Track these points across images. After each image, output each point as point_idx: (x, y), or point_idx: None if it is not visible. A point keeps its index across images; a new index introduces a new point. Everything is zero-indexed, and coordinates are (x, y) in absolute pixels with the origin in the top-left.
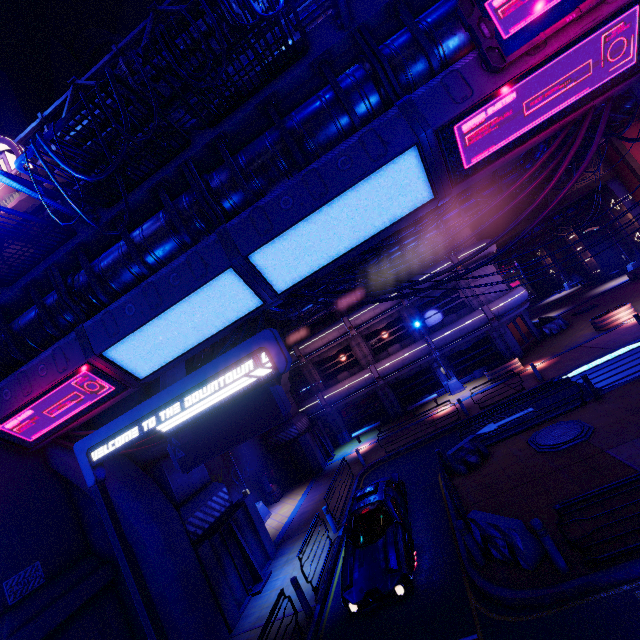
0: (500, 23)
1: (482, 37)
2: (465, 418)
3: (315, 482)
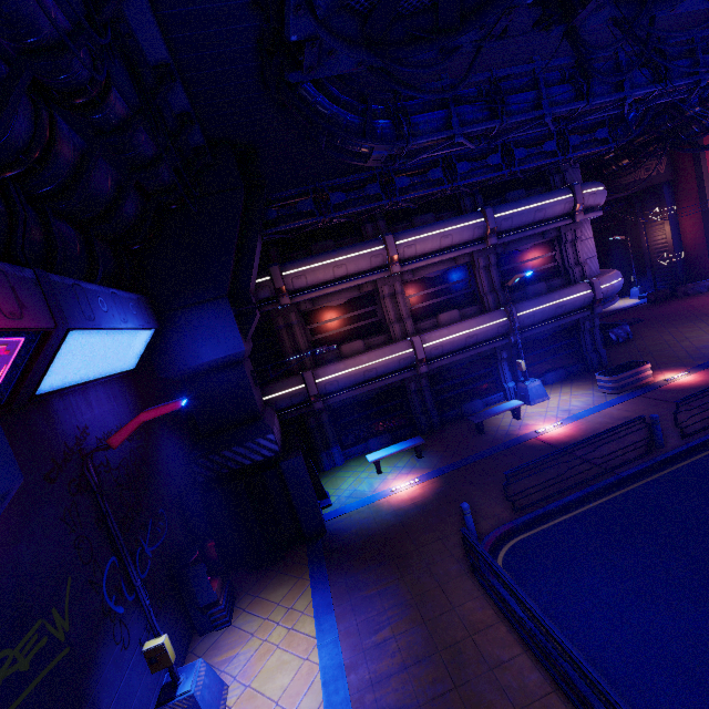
0: None
1: None
2: (664, 452)
3: (330, 571)
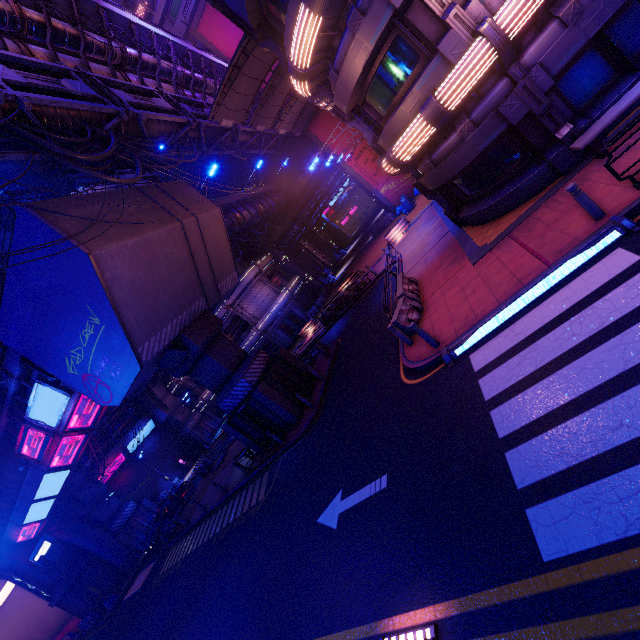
0: (31, 455)
1: (30, 460)
2: None
3: (202, 456)
